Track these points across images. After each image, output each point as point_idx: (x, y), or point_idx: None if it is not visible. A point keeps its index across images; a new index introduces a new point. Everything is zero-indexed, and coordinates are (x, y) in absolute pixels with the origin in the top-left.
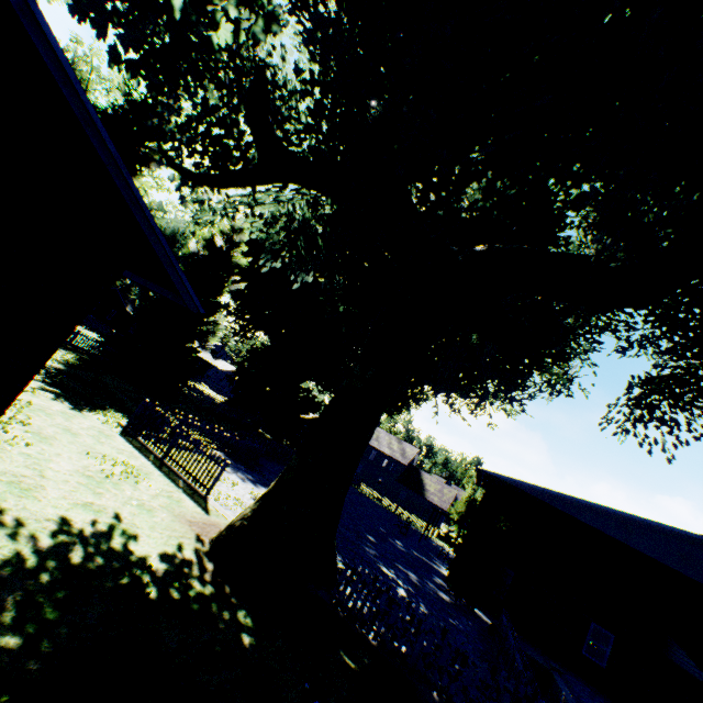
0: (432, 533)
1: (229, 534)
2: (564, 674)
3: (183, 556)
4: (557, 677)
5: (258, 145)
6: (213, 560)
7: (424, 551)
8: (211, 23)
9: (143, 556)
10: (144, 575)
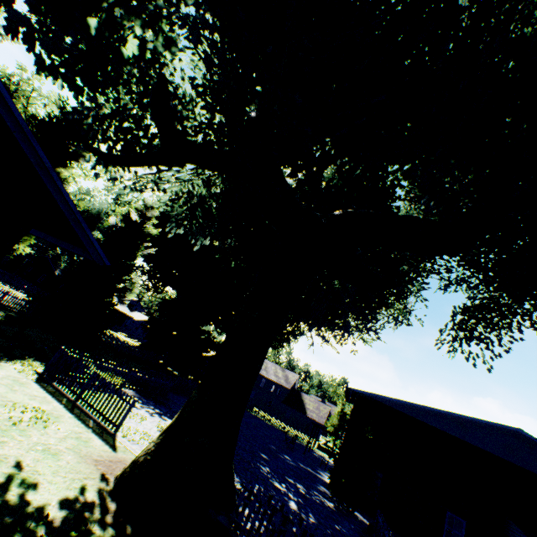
0: (313, 445)
1: (132, 470)
2: None
3: (85, 499)
4: None
5: (161, 133)
6: (116, 499)
7: (308, 463)
8: (121, 39)
9: (40, 505)
10: (38, 527)
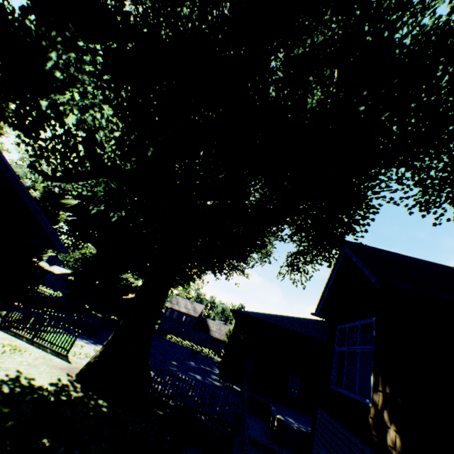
0: (214, 354)
1: (88, 367)
2: (277, 405)
3: (63, 383)
4: (271, 405)
5: (91, 163)
6: (80, 383)
7: (208, 365)
8: (64, 114)
9: (41, 385)
10: (45, 392)
